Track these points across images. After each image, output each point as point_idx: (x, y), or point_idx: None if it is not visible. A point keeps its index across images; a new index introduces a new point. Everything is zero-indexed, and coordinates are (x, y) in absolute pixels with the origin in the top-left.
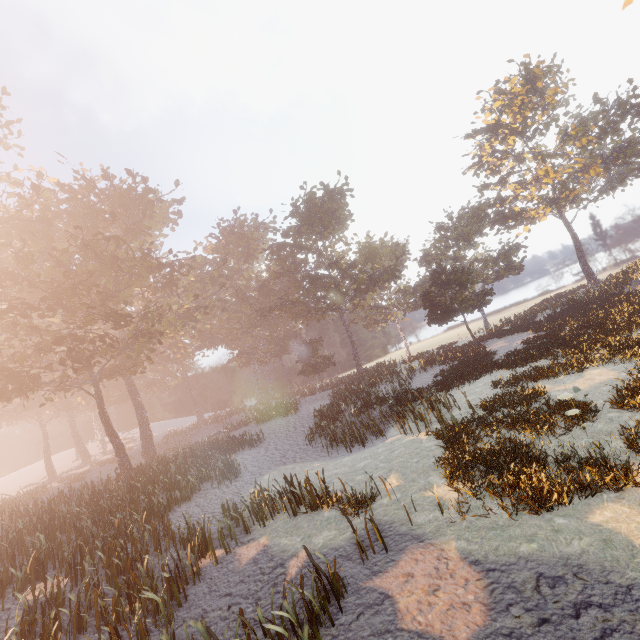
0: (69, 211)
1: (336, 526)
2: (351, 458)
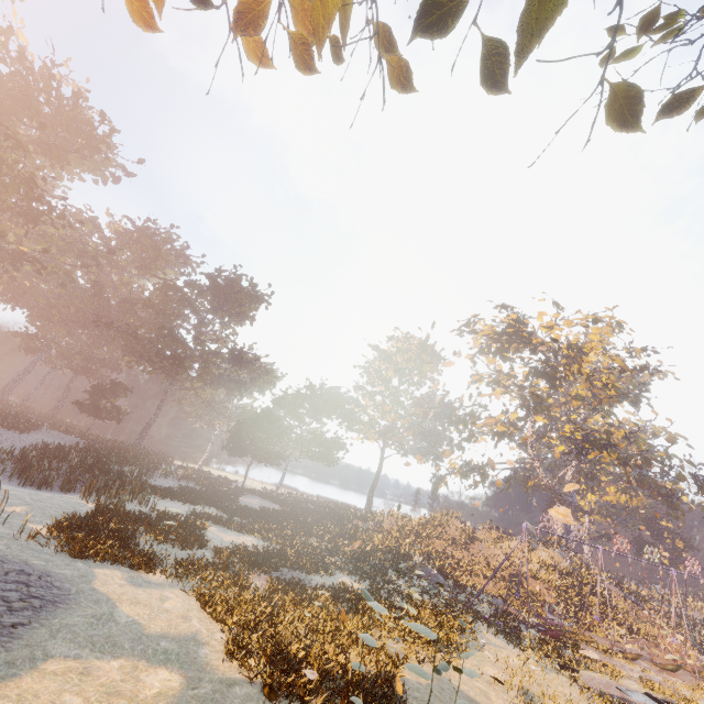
0: (2, 78)
1: None
2: (13, 487)
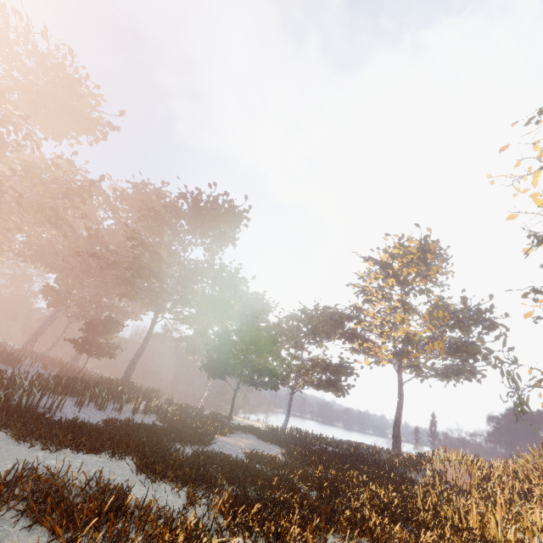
0: None
1: None
2: None
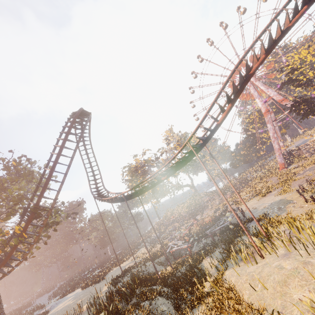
0: None
1: (39, 310)
2: None
